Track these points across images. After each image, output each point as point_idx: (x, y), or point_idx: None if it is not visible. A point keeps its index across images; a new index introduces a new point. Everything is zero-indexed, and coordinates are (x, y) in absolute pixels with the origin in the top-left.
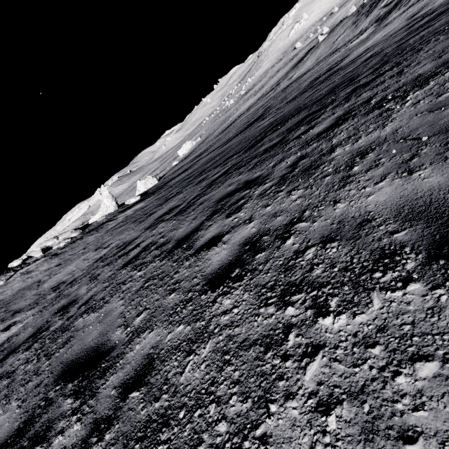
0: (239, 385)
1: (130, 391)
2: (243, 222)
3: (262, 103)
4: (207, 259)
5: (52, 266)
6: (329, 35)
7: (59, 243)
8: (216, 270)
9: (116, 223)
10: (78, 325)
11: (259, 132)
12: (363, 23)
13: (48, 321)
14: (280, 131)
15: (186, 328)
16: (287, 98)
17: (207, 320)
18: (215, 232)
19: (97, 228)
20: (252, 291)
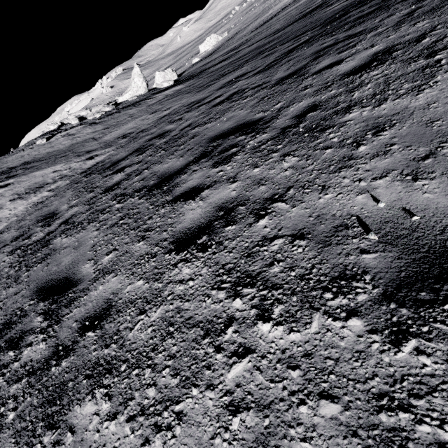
0: (407, 82)
1: (305, 115)
2: (364, 49)
3: None
4: (334, 71)
5: (98, 129)
6: None
7: (94, 114)
8: (350, 70)
9: (157, 100)
10: (197, 131)
11: (332, 13)
12: None
13: (144, 145)
14: (372, 4)
15: (340, 90)
16: None
17: (359, 82)
18: (331, 61)
19: (132, 105)
20: (398, 63)
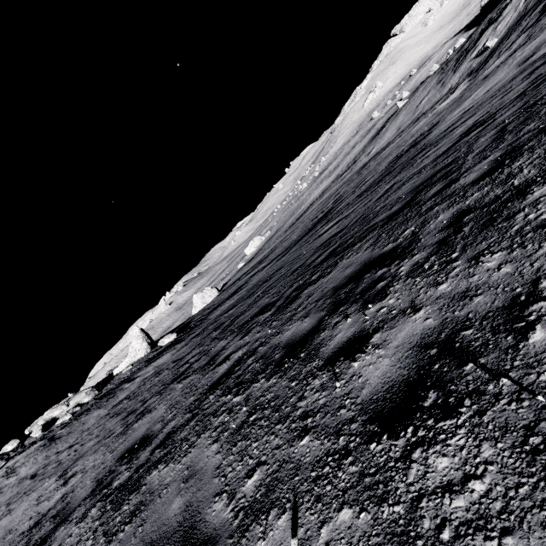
0: None
1: None
2: None
3: (336, 187)
4: None
5: (30, 472)
6: (409, 99)
7: (67, 413)
8: None
9: (128, 392)
10: None
11: (310, 258)
12: (450, 80)
13: None
14: (325, 287)
15: None
16: (360, 187)
17: None
18: None
19: (111, 391)
20: None
